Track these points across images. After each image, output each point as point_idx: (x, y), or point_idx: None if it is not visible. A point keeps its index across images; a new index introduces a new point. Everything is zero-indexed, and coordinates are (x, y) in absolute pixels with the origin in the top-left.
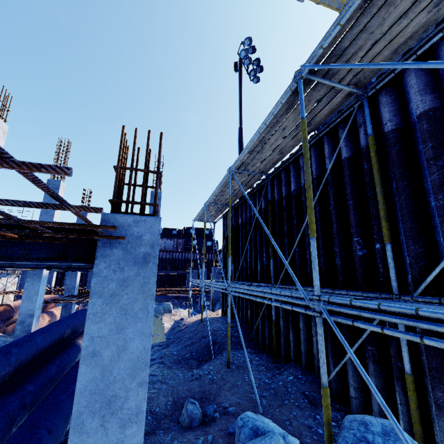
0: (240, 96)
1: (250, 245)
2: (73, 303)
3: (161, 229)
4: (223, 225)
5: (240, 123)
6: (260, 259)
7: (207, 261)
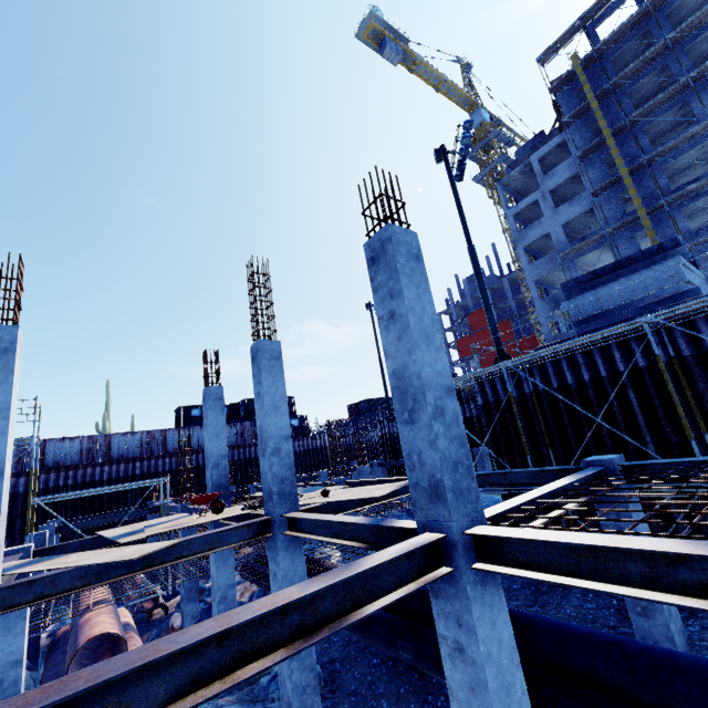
0: (459, 200)
1: (604, 418)
2: (235, 586)
3: (199, 409)
4: (480, 393)
5: (470, 240)
6: (651, 437)
7: (303, 452)
